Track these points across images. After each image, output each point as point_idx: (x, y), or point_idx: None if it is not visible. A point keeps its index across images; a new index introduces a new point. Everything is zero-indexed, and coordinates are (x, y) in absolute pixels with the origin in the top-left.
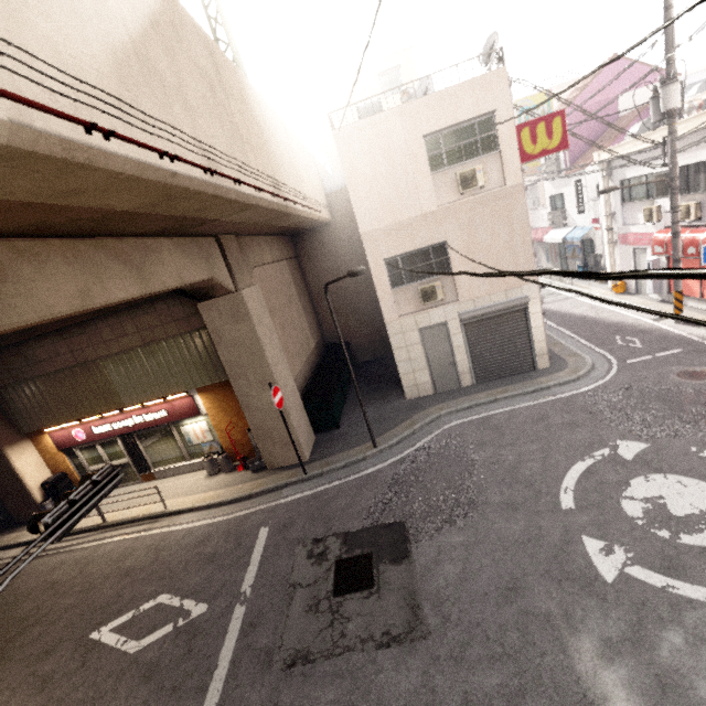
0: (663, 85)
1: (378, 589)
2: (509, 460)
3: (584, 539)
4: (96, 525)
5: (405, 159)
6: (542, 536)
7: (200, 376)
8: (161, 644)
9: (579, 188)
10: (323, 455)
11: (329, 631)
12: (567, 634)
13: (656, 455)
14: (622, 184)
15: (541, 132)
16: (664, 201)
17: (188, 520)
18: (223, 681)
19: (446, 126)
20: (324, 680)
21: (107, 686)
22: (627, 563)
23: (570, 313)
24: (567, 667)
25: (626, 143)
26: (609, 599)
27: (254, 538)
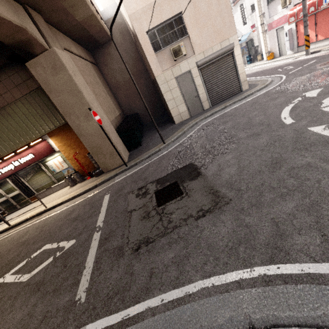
0: None
1: (187, 193)
2: (244, 121)
3: (310, 129)
4: (4, 229)
5: None
6: (282, 137)
7: (46, 124)
8: (45, 269)
9: (242, 9)
10: (135, 157)
11: (159, 223)
12: None
13: None
14: None
15: None
16: None
17: (60, 208)
18: (90, 274)
19: None
20: (164, 248)
21: (7, 305)
22: None
23: (249, 73)
24: None
25: None
26: None
27: (101, 201)
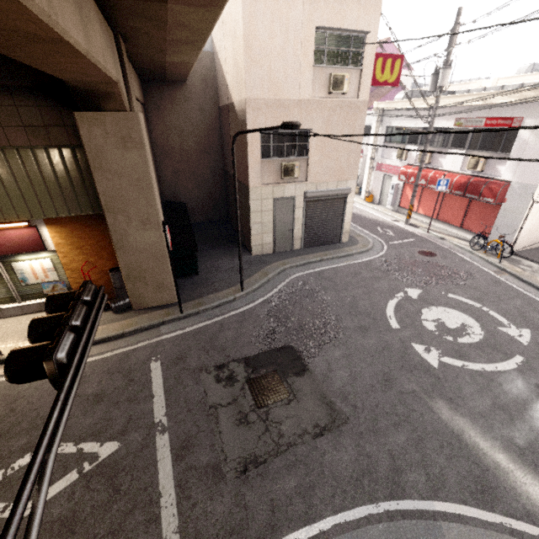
0: (444, 67)
1: (295, 396)
2: (348, 300)
3: (413, 345)
4: None
5: (298, 41)
6: (389, 346)
7: (54, 205)
8: (69, 495)
9: None
10: (192, 296)
11: (267, 435)
12: (429, 401)
13: (428, 296)
14: (387, 130)
15: (388, 66)
16: (412, 147)
17: None
18: (175, 505)
19: (334, 27)
20: (281, 473)
21: None
22: (440, 356)
23: None
24: (437, 419)
25: (398, 102)
26: (440, 377)
27: (147, 373)
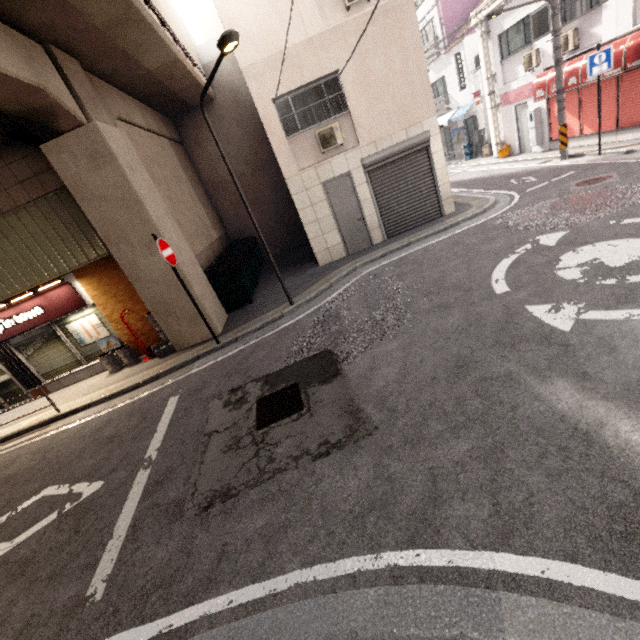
0: None
1: (309, 409)
2: (432, 278)
3: (528, 308)
4: None
5: None
6: (482, 318)
7: (73, 255)
8: (40, 536)
9: (459, 61)
10: (237, 325)
11: (253, 462)
12: (536, 383)
13: (578, 235)
14: (500, 40)
15: None
16: (542, 41)
17: (85, 415)
18: (119, 549)
19: None
20: (251, 509)
21: None
22: (580, 312)
23: (464, 180)
24: (546, 411)
25: None
26: (572, 343)
27: (161, 409)
